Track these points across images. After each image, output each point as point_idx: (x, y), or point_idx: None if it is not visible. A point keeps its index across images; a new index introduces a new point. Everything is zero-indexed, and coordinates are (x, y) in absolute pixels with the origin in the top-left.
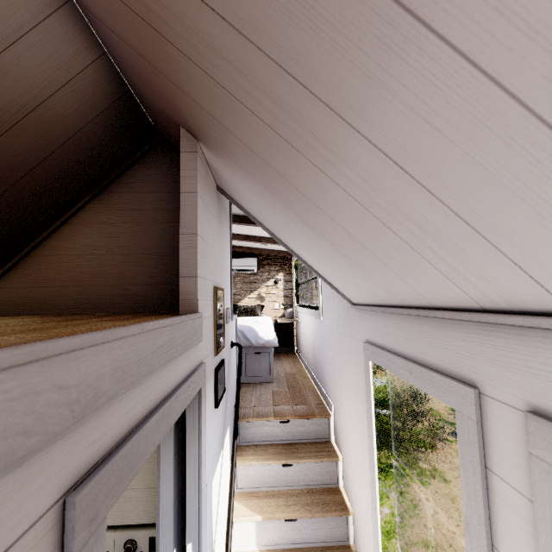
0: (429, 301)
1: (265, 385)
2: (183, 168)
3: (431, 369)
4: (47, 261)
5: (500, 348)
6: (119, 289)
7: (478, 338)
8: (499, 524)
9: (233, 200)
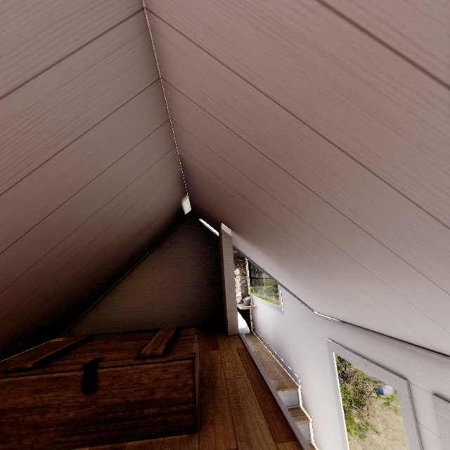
0: (374, 329)
1: None
2: (224, 246)
3: (379, 365)
4: (123, 295)
5: (415, 361)
6: (169, 311)
7: (404, 353)
8: None
9: (237, 249)
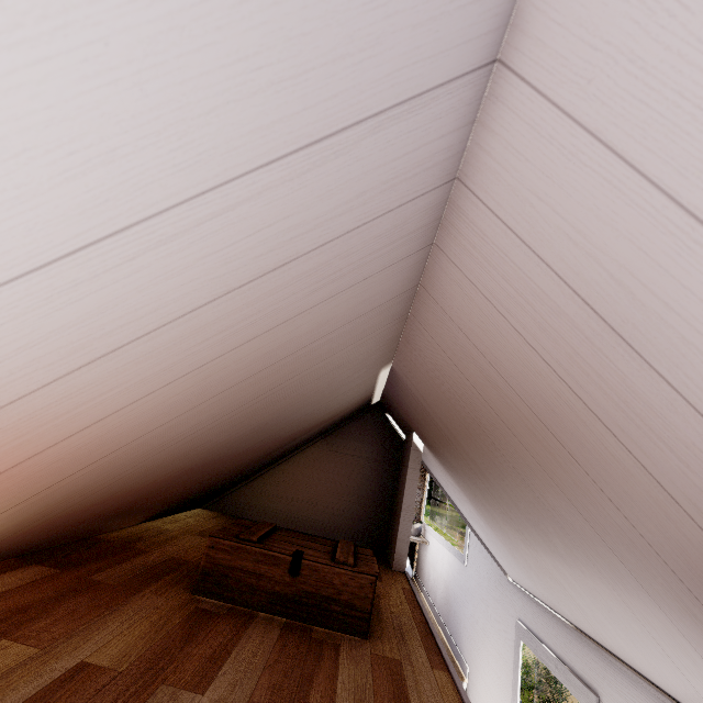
0: (574, 622)
1: None
2: (411, 461)
3: (572, 671)
4: (278, 480)
5: (611, 674)
6: (325, 516)
7: (601, 663)
8: None
9: (424, 463)
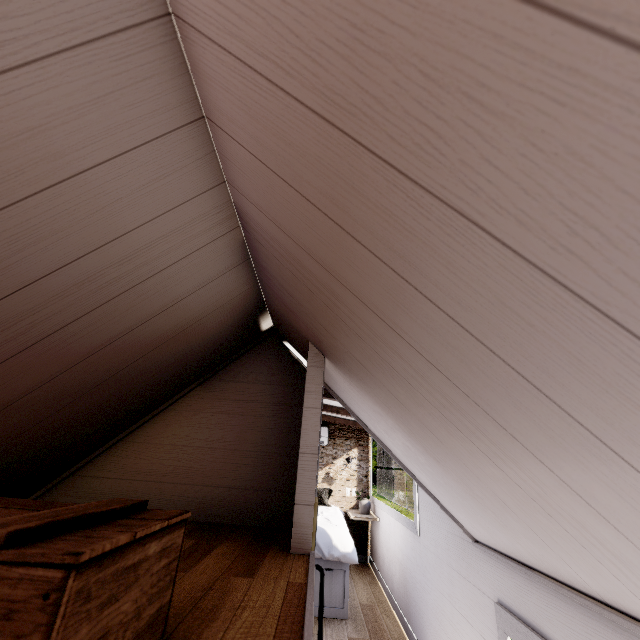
0: (599, 595)
1: (336, 623)
2: (308, 382)
3: None
4: (139, 449)
5: None
6: (207, 490)
7: None
8: None
9: (339, 398)
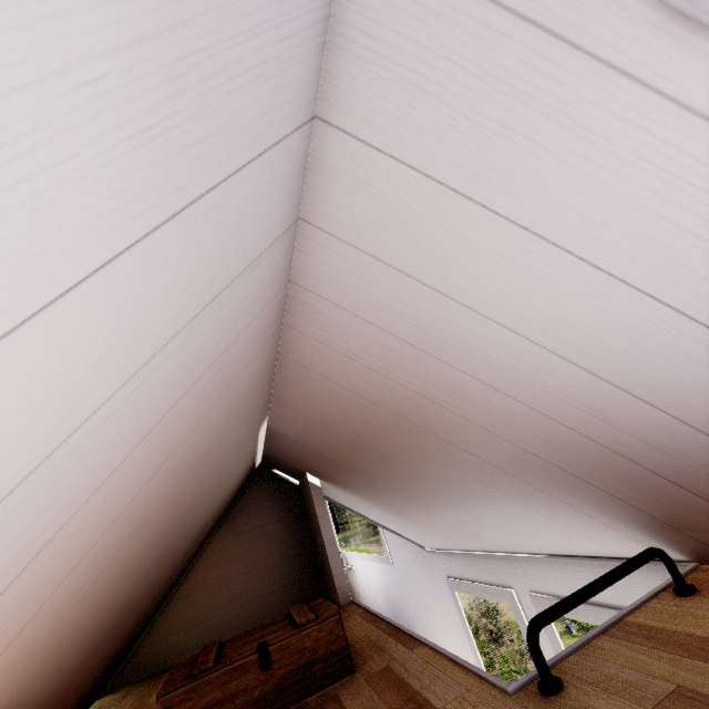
0: (479, 549)
1: None
2: (315, 500)
3: (493, 585)
4: (188, 601)
5: (513, 568)
6: (255, 604)
7: (504, 565)
8: (544, 653)
9: (324, 496)
